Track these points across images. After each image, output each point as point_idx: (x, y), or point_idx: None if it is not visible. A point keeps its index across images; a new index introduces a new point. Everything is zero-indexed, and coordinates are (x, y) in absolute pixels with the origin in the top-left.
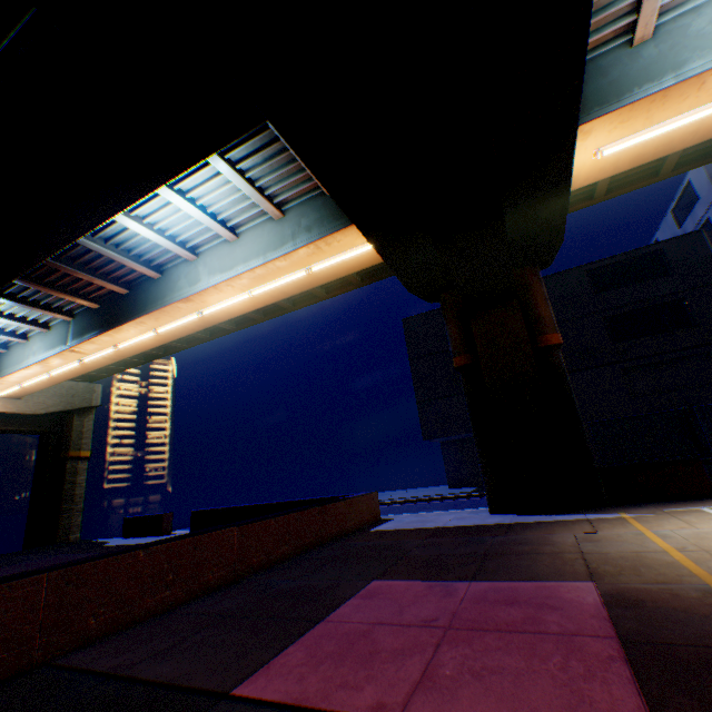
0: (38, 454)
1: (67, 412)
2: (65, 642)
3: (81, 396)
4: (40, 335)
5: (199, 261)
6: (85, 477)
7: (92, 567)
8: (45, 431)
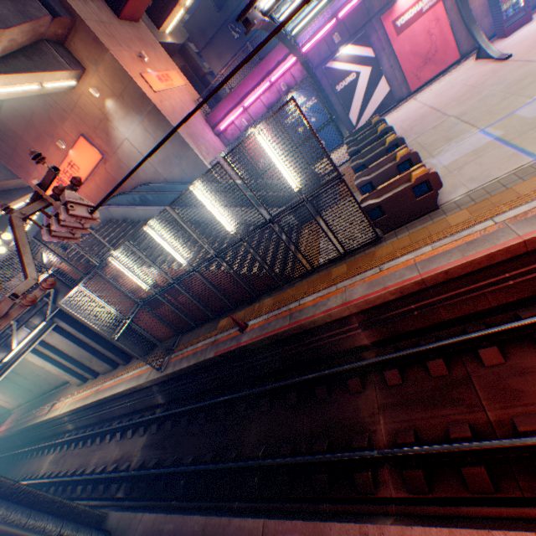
0: None
1: None
2: None
3: None
4: None
5: None
6: None
7: None
8: None
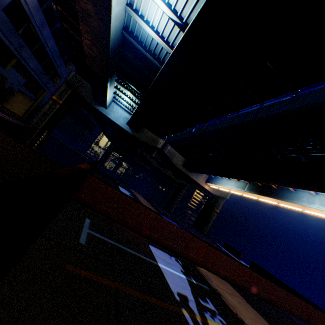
0: (205, 203)
1: (218, 196)
2: (281, 305)
3: (224, 194)
4: (234, 180)
5: (315, 196)
6: (214, 217)
7: (288, 294)
8: (211, 198)
